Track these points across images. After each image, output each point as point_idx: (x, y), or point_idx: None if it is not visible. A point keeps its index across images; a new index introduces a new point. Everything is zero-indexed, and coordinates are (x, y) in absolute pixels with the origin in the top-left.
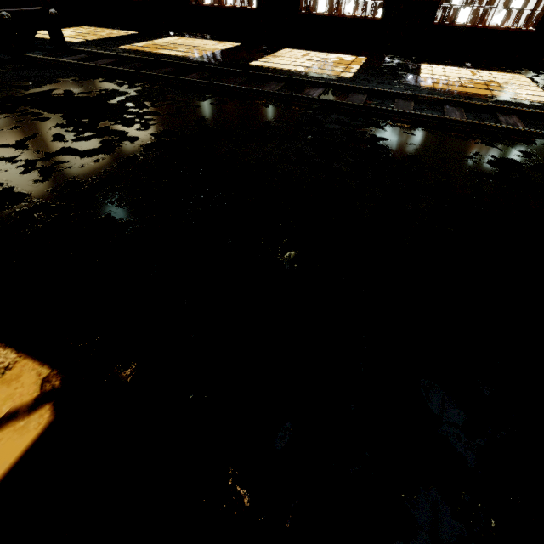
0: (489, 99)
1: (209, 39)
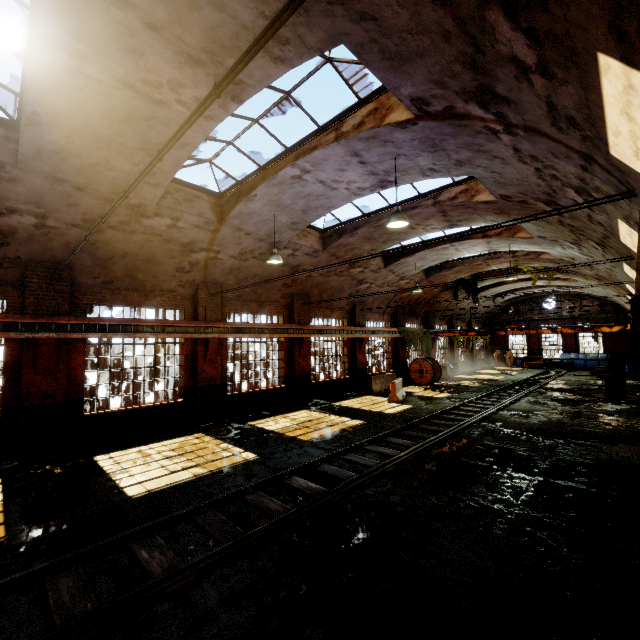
0: (349, 432)
1: None
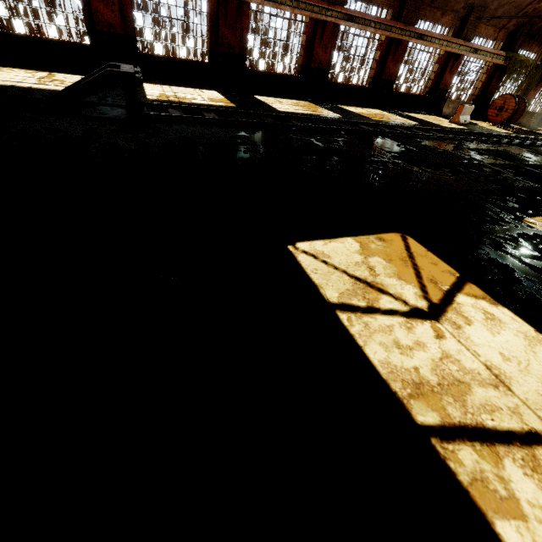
0: (405, 124)
1: (180, 86)
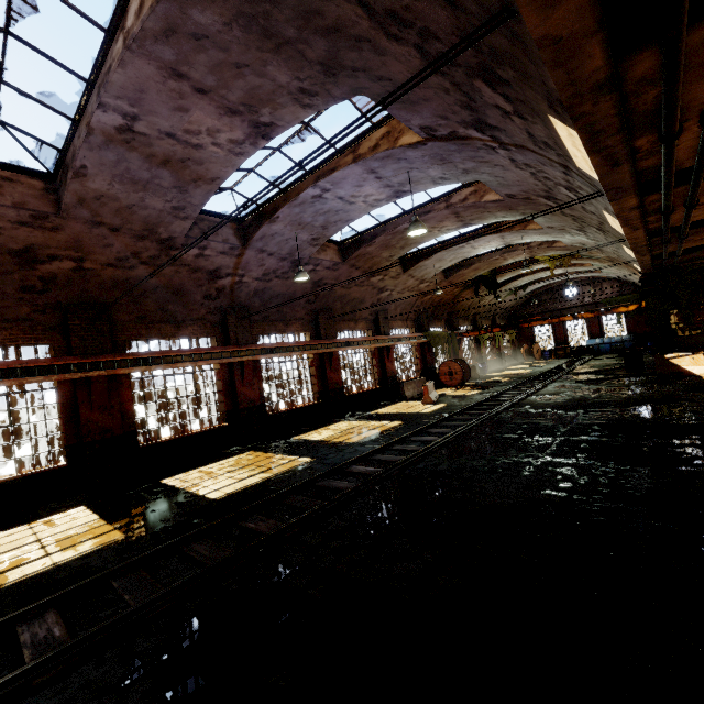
0: (391, 431)
1: None
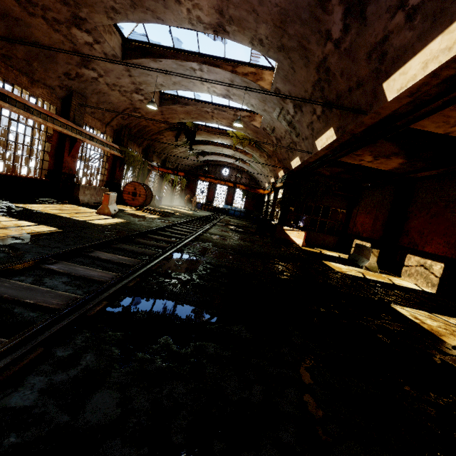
0: (23, 240)
1: None
